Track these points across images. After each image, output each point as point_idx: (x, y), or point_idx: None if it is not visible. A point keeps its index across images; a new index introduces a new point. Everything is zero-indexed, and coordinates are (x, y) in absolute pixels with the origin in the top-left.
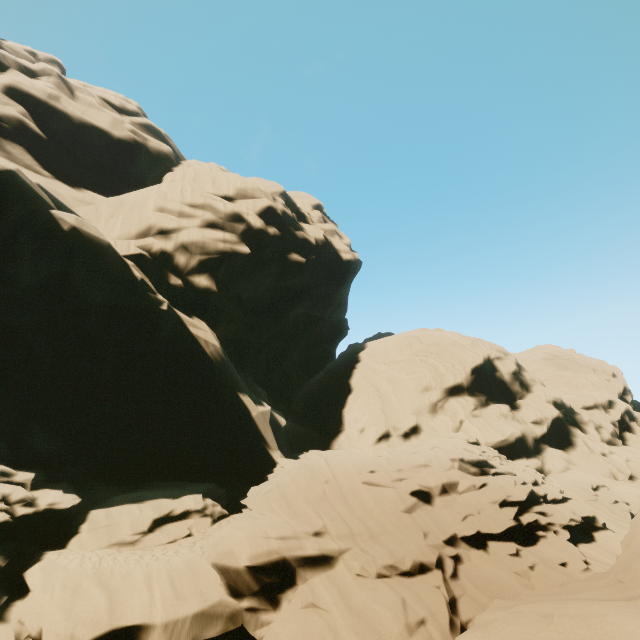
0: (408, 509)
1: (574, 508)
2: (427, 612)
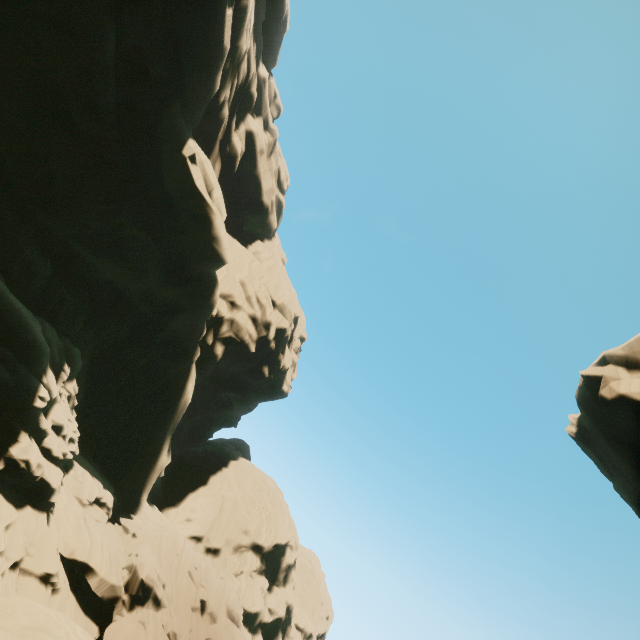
0: (194, 608)
1: None
2: None
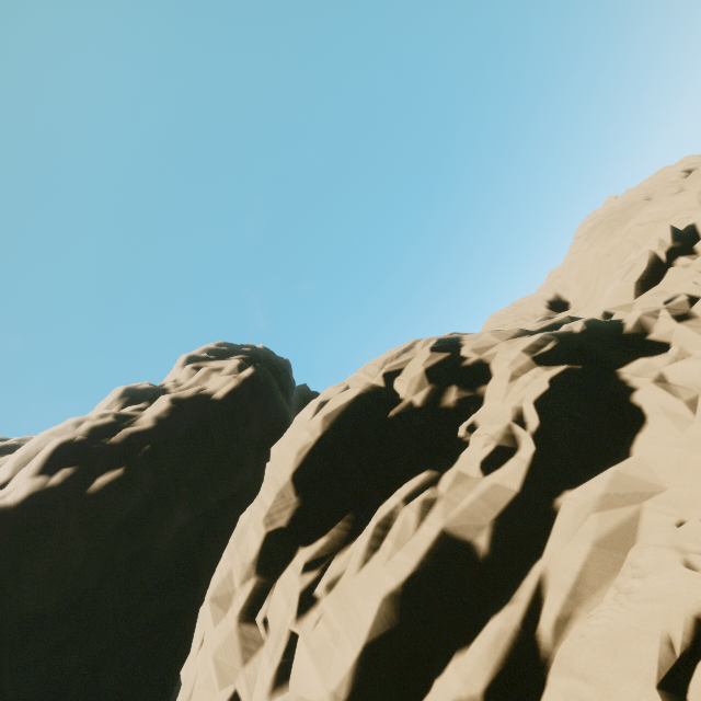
0: None
1: None
2: None
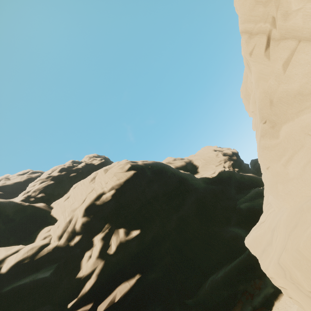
0: None
1: None
2: None
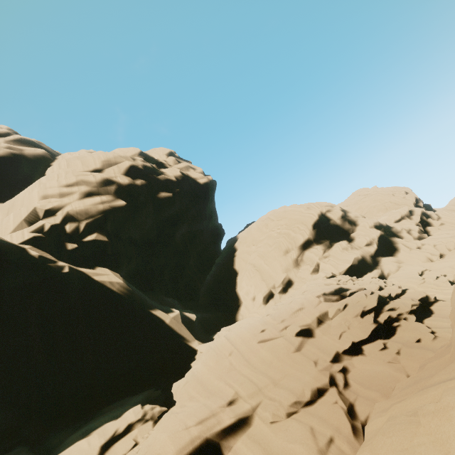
0: (297, 348)
1: (412, 295)
2: (332, 430)
